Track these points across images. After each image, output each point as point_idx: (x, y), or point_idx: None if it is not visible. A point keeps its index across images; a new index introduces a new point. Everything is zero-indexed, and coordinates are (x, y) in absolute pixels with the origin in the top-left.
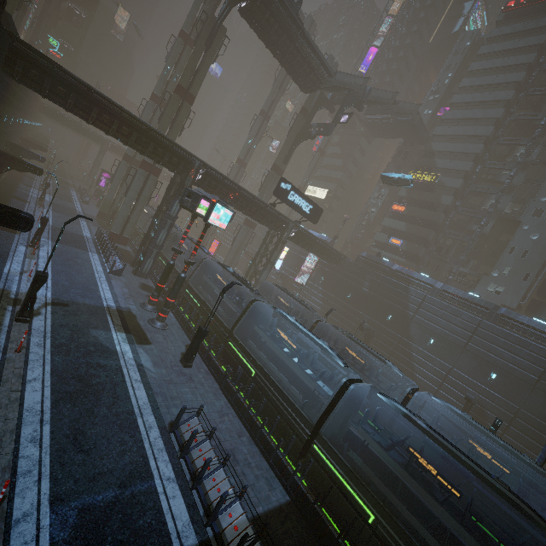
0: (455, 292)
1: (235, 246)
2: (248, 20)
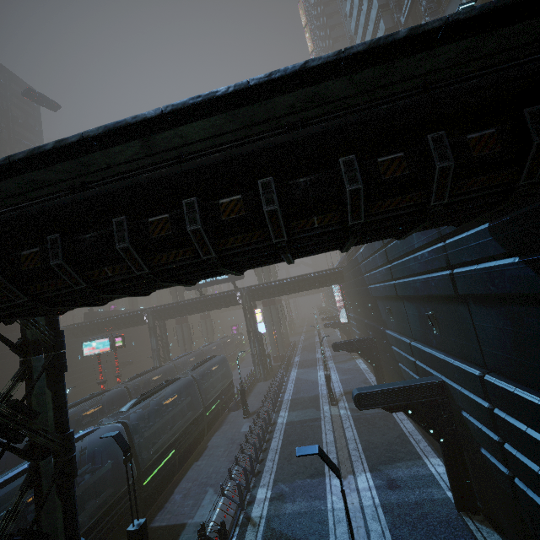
0: None
1: (269, 328)
2: None
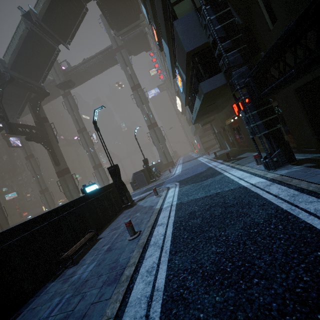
0: None
1: None
2: None
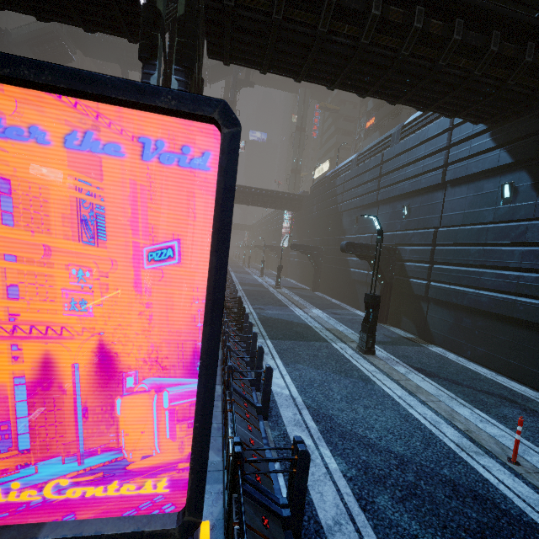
0: (368, 147)
1: None
2: (133, 69)
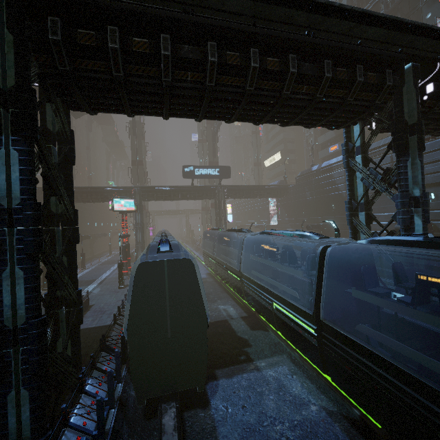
0: None
1: (214, 224)
2: None
